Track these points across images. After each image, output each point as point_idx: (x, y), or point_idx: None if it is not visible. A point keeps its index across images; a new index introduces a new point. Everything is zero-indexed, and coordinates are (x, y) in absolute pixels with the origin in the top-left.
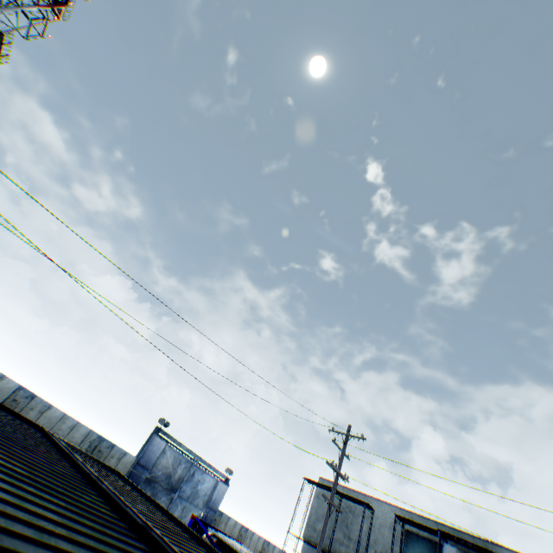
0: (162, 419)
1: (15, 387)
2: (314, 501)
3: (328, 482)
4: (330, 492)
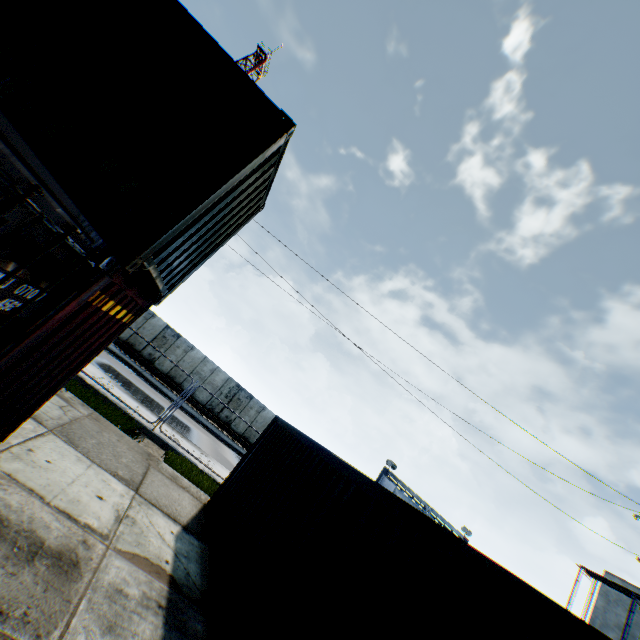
0: (389, 461)
1: (272, 417)
2: (598, 601)
3: (621, 582)
4: (625, 596)
